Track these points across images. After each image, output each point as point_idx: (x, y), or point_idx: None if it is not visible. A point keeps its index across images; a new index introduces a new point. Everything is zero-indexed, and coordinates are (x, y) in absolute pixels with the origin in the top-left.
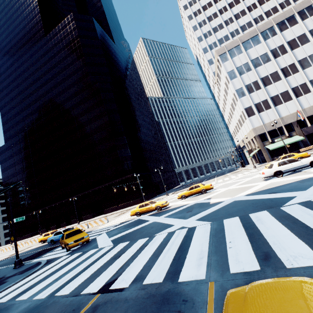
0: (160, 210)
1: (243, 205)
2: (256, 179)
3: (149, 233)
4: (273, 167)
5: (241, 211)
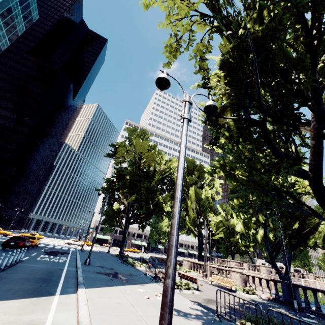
0: (6, 235)
1: (44, 243)
2: (64, 243)
3: (3, 238)
4: (70, 240)
5: (41, 244)
